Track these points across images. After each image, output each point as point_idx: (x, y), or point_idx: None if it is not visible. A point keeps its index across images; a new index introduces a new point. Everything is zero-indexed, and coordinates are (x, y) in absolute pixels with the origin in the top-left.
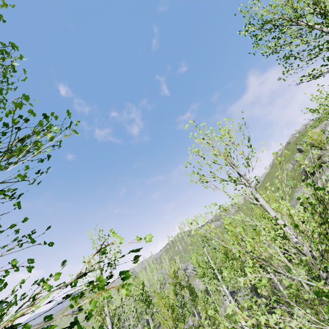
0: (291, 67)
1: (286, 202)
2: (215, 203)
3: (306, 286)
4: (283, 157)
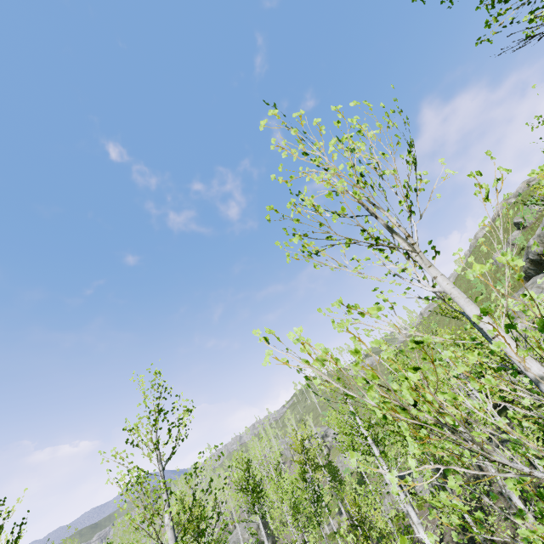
0: (506, 2)
1: (513, 258)
2: (339, 301)
3: (540, 468)
4: (494, 181)
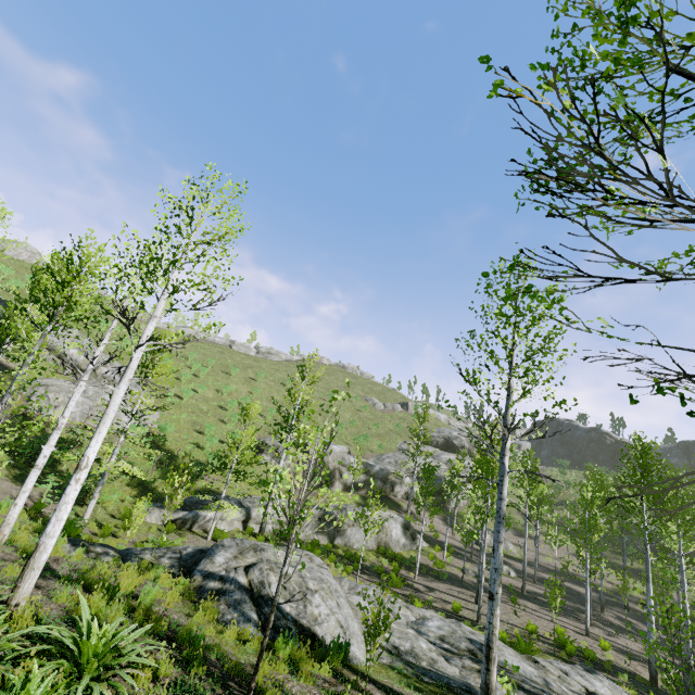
0: None
1: None
2: None
3: None
4: None
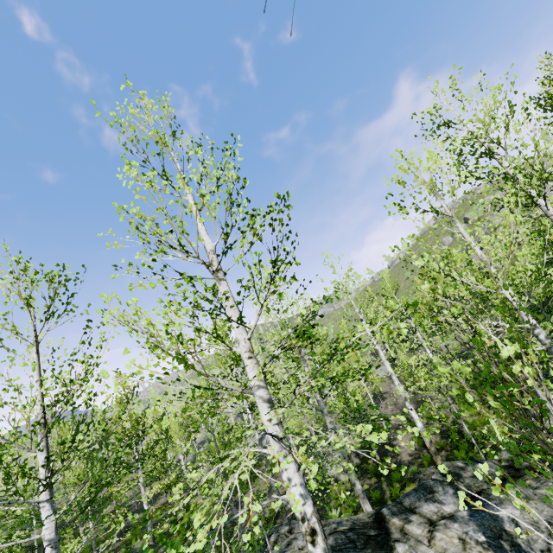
0: None
1: None
2: None
3: None
4: None
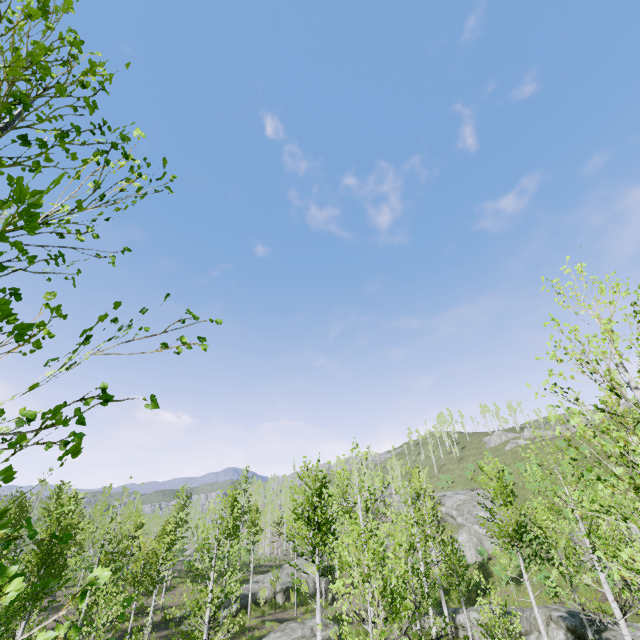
0: None
1: None
2: None
3: None
4: None
